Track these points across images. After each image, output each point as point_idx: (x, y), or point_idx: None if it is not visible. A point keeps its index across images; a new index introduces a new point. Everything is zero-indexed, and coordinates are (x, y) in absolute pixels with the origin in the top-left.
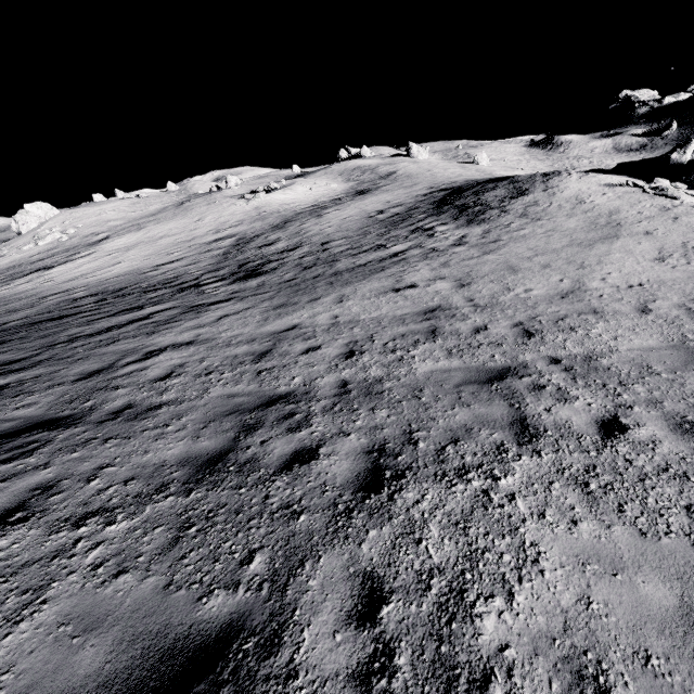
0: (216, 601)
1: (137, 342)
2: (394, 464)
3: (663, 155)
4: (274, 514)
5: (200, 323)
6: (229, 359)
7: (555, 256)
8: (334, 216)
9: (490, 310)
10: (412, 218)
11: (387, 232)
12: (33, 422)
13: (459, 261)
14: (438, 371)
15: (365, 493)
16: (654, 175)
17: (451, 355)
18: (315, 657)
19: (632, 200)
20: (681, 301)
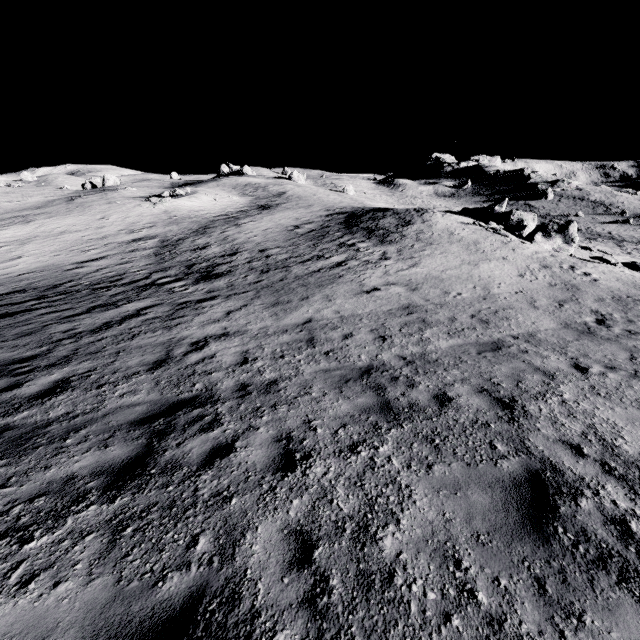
0: (505, 464)
1: (163, 335)
2: (503, 395)
3: (490, 207)
4: (474, 426)
5: (212, 318)
6: (285, 345)
7: (459, 271)
8: (253, 226)
9: (447, 307)
10: (331, 235)
11: (316, 245)
12: (165, 404)
13: (396, 272)
14: (454, 346)
15: (509, 410)
16: (485, 219)
17: (452, 336)
18: (581, 471)
19: (483, 235)
20: (549, 302)
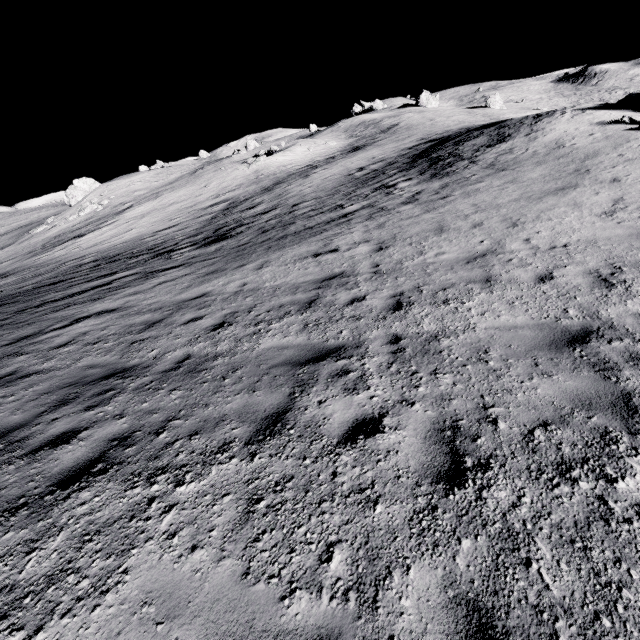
0: None
1: (79, 308)
2: (115, 456)
3: None
4: None
5: (138, 290)
6: (124, 328)
7: (494, 213)
8: (318, 176)
9: (385, 278)
10: (383, 174)
11: (354, 191)
12: None
13: (395, 222)
14: (276, 348)
15: (56, 488)
16: None
17: (304, 329)
18: None
19: (620, 139)
20: (596, 267)
